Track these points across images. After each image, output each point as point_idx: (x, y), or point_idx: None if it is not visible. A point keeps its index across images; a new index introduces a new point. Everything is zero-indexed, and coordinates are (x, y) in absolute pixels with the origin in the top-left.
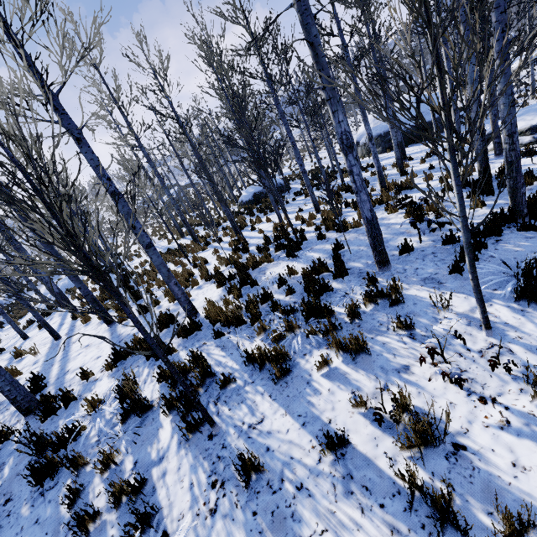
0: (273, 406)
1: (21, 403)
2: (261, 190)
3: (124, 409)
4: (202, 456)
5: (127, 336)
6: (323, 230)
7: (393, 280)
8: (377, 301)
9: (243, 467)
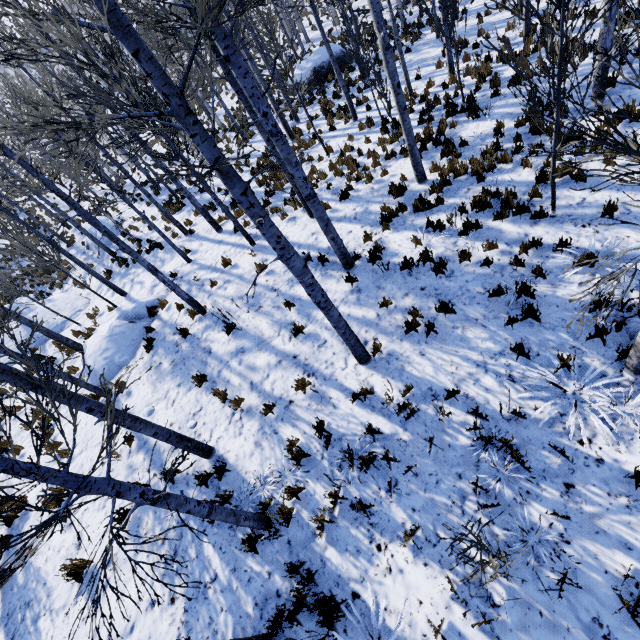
0: (585, 192)
1: (348, 258)
2: (320, 63)
3: (463, 229)
4: (558, 224)
5: (357, 214)
6: (484, 89)
7: (633, 101)
8: (619, 120)
9: (606, 209)
